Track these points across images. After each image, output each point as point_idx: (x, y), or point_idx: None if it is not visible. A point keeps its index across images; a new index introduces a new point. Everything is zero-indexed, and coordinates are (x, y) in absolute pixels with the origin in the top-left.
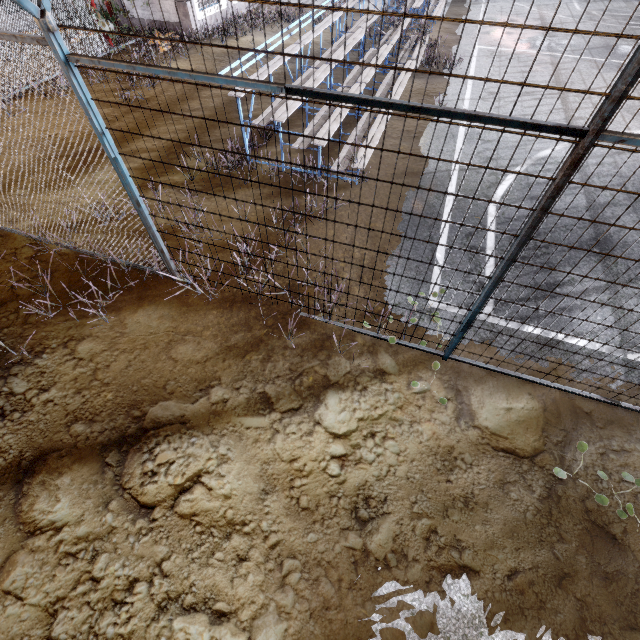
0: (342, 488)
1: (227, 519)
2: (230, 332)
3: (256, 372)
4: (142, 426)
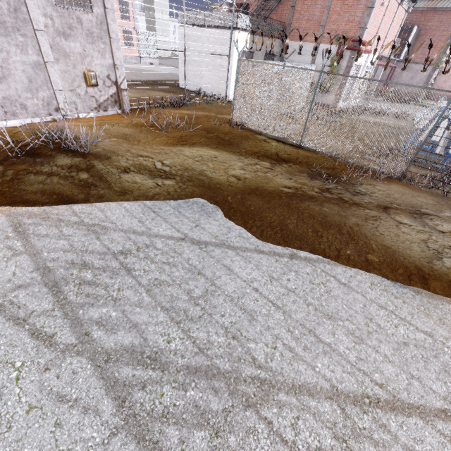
0: None
1: None
2: (438, 200)
3: None
4: (421, 212)
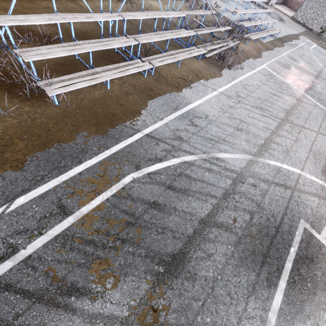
0: None
1: None
2: None
3: None
4: None
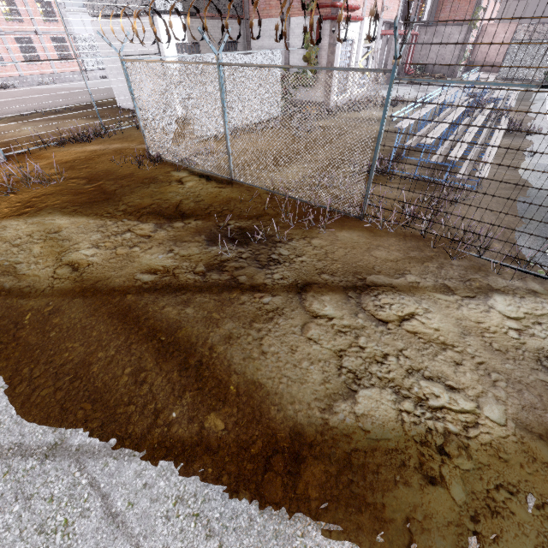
0: (524, 346)
1: (441, 340)
2: (408, 250)
3: (435, 272)
4: (365, 283)
